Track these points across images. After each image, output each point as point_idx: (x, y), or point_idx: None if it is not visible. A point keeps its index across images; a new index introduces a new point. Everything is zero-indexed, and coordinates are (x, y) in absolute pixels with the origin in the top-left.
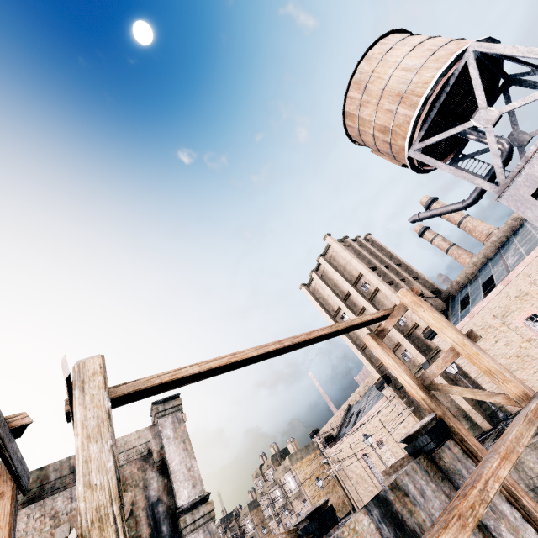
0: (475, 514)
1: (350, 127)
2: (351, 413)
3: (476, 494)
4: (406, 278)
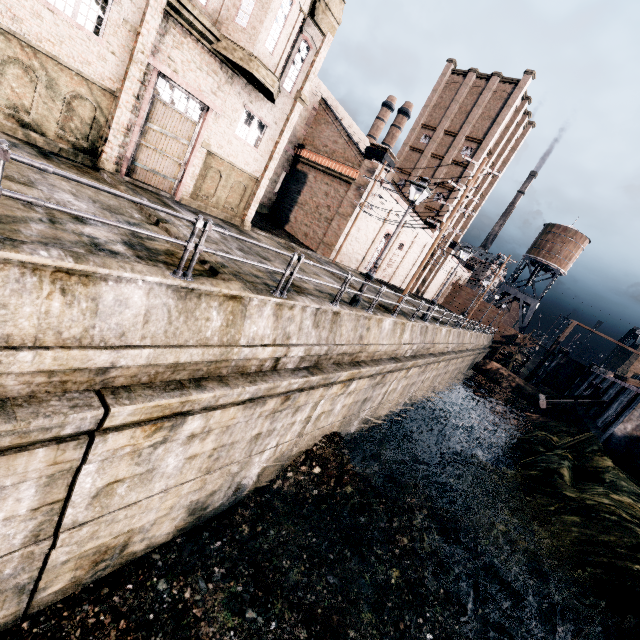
0: None
1: (581, 238)
2: None
3: None
4: None
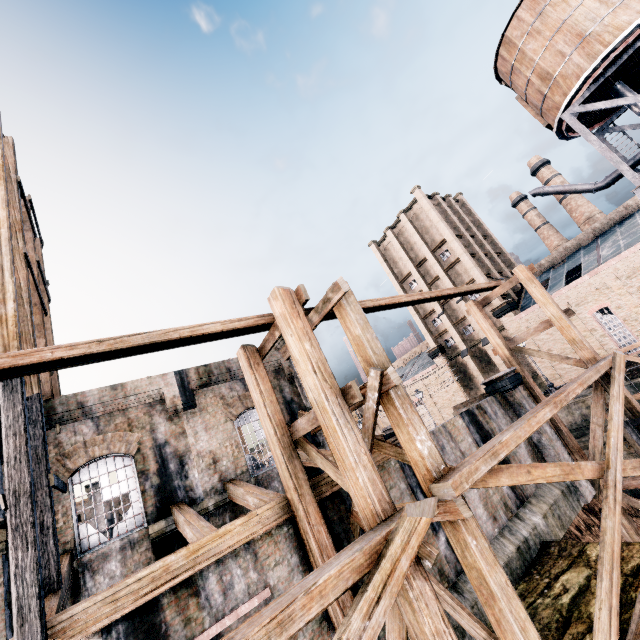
0: (561, 404)
1: (503, 59)
2: None
3: (563, 396)
4: (489, 253)
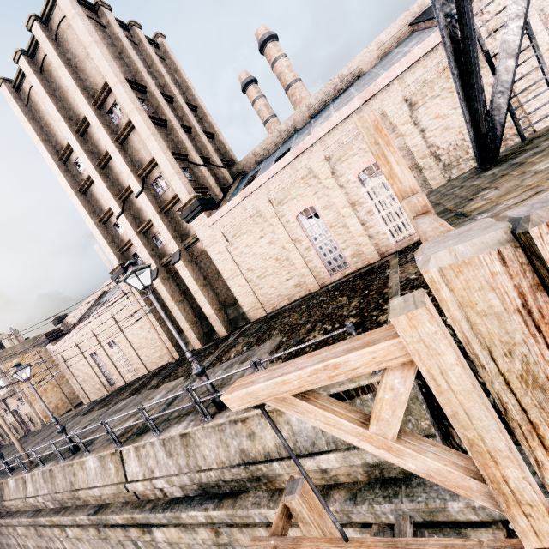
0: None
1: None
2: (101, 301)
3: None
4: (193, 127)
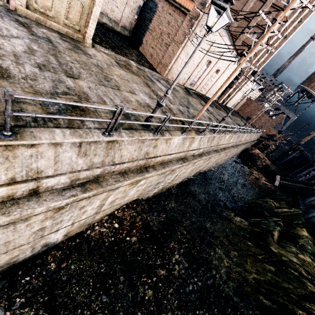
0: None
1: None
2: None
3: None
4: None
